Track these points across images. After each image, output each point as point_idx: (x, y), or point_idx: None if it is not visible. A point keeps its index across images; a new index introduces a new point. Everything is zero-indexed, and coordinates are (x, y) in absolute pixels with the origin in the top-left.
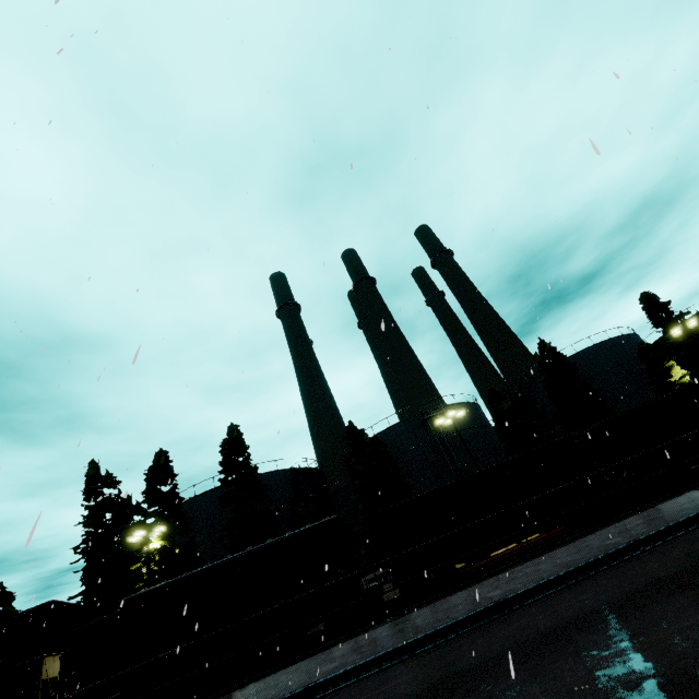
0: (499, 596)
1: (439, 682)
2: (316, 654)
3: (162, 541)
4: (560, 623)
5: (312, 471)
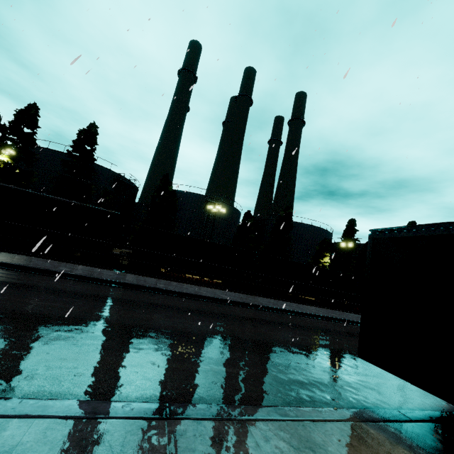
0: (160, 287)
1: (98, 295)
2: (67, 263)
3: (9, 159)
4: (163, 304)
5: (130, 184)
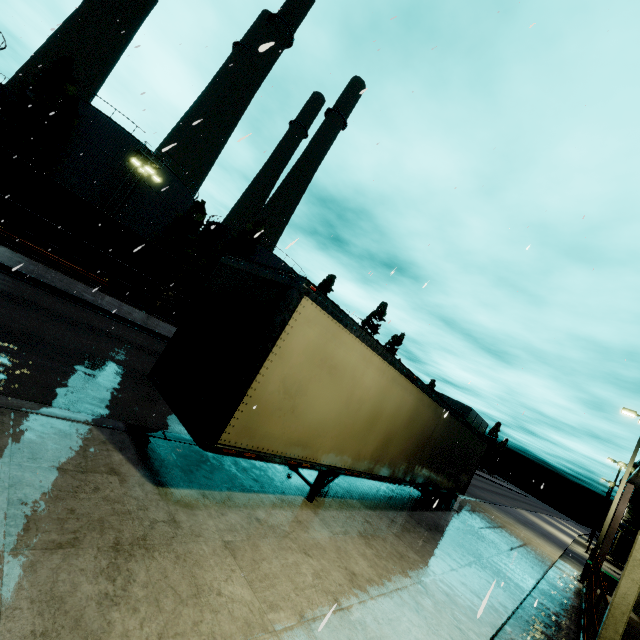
0: None
1: None
2: None
3: None
4: None
5: None
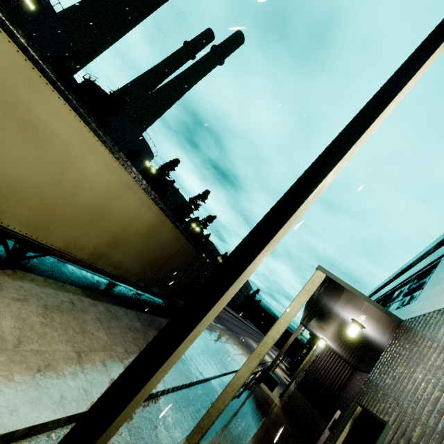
0: None
1: None
2: None
3: None
4: None
5: None
